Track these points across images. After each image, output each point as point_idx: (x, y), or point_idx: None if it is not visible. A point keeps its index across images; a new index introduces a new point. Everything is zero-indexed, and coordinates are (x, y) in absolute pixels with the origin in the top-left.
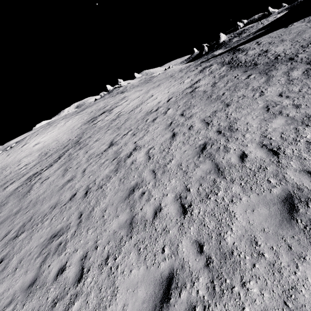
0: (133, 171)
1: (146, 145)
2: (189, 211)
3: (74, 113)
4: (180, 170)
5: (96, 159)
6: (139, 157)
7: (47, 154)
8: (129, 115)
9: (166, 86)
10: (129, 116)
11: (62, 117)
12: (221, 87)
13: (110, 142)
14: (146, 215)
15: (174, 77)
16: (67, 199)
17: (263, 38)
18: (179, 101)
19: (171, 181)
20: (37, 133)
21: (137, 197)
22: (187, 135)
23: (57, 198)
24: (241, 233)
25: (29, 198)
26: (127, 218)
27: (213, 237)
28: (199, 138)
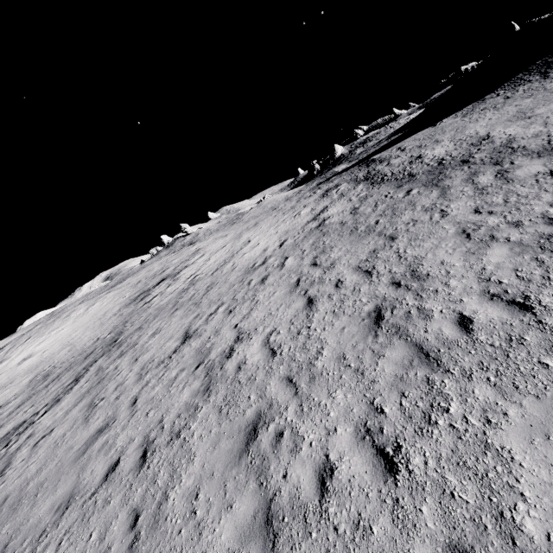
0: (245, 387)
1: (261, 327)
2: (401, 464)
3: (103, 290)
4: (345, 368)
5: (159, 371)
6: (251, 353)
7: (48, 377)
8: (213, 278)
9: (270, 224)
10: (213, 280)
11: (81, 300)
12: (368, 212)
13: (184, 333)
14: (300, 493)
15: (279, 209)
16: (98, 479)
17: (405, 142)
18: (302, 243)
19: (334, 396)
20: (28, 337)
21: (267, 447)
22: (337, 298)
23: (72, 480)
24: (551, 501)
25: (2, 493)
26: (255, 509)
27: (489, 526)
28: (363, 300)
